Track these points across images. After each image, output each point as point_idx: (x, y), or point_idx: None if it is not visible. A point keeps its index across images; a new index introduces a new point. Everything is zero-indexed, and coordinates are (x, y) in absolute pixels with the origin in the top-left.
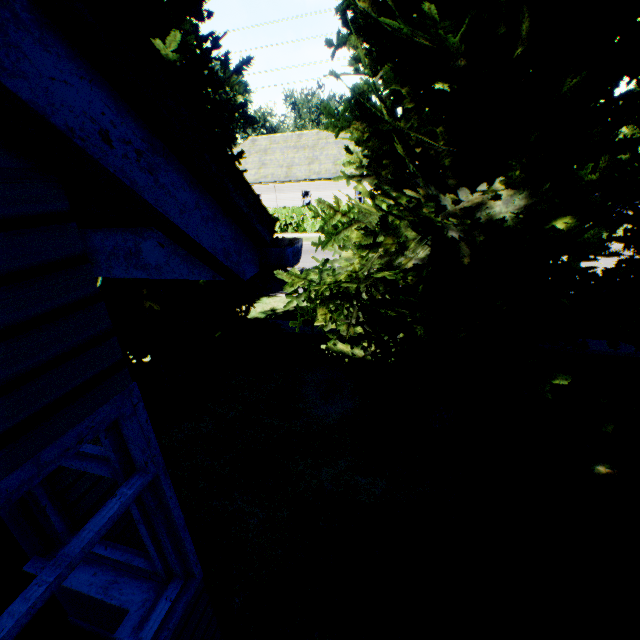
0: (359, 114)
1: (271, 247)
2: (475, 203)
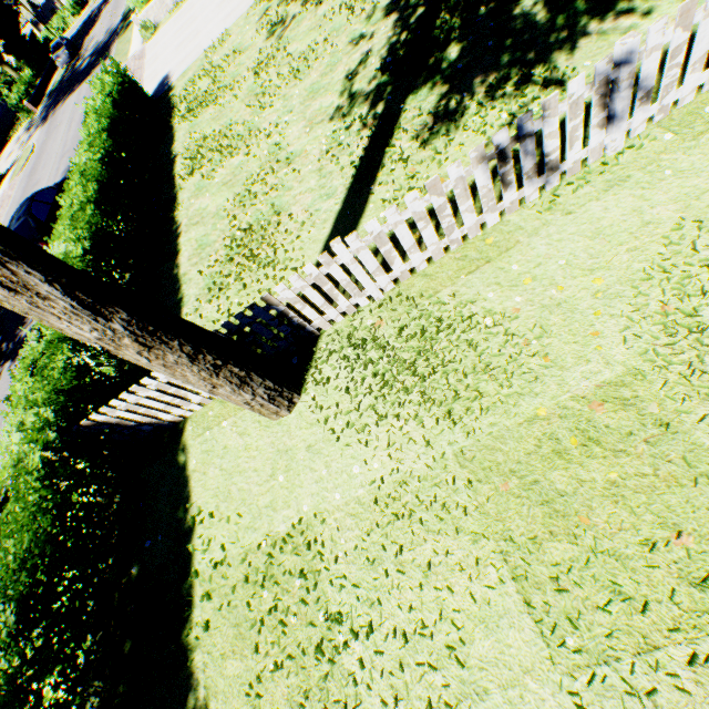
0: None
1: None
2: None
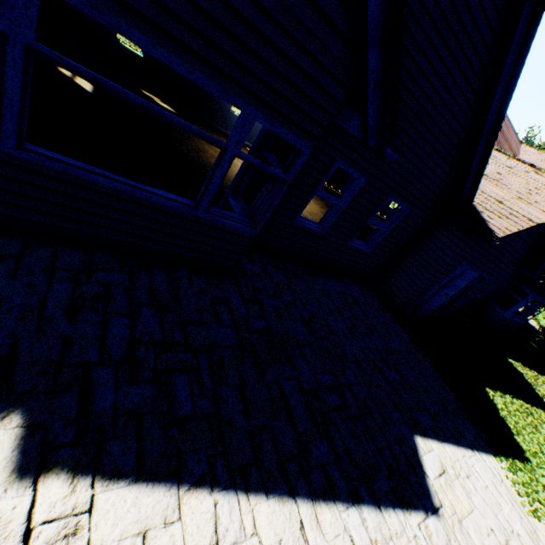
0: None
1: None
2: None
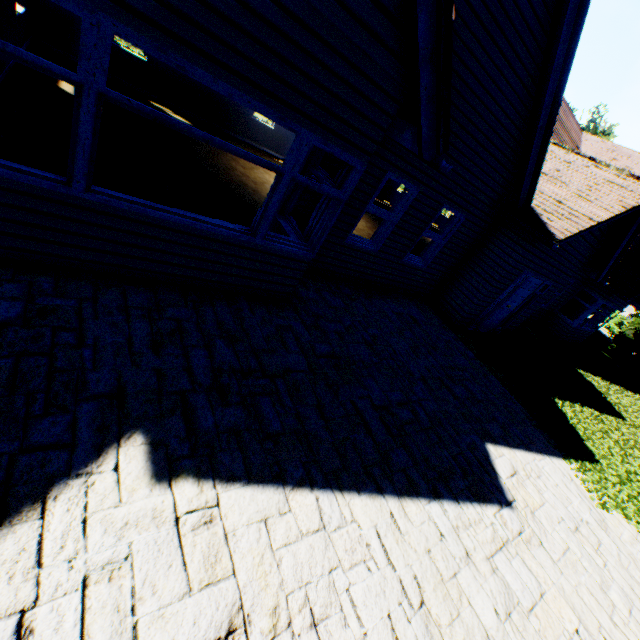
0: None
1: None
2: None
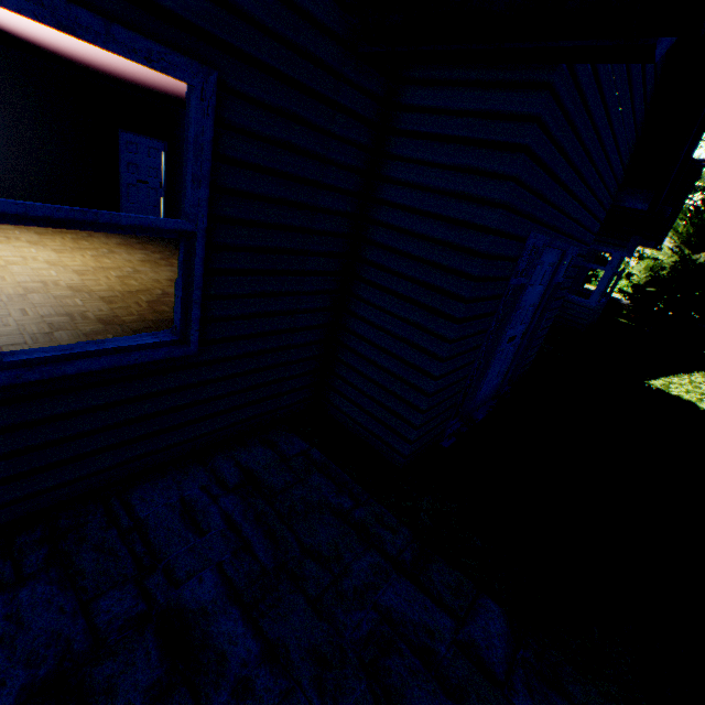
0: (676, 231)
1: (660, 248)
2: (696, 258)
